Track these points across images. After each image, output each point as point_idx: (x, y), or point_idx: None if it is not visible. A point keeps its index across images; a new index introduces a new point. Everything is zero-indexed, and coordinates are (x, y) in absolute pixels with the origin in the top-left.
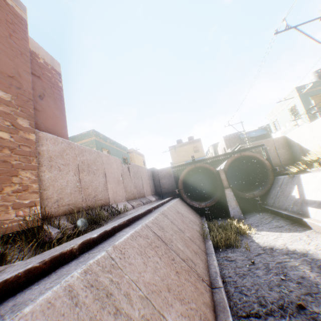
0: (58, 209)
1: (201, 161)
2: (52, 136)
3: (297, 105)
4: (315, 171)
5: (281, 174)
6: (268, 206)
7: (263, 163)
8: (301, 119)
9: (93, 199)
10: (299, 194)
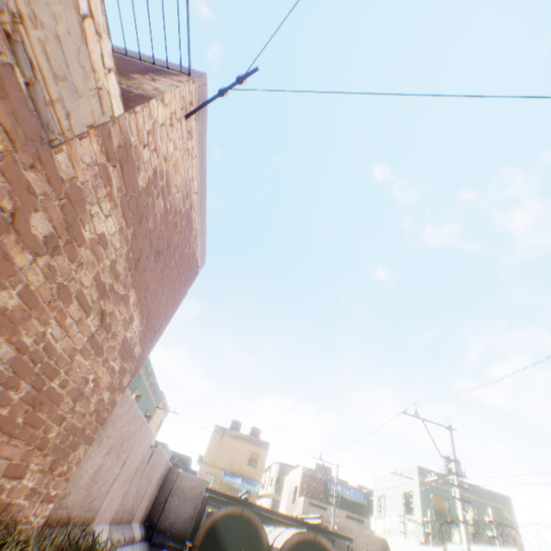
0: (56, 512)
1: (255, 507)
2: (128, 393)
3: (415, 495)
4: None
5: None
6: None
7: None
8: (414, 521)
9: (87, 505)
10: None
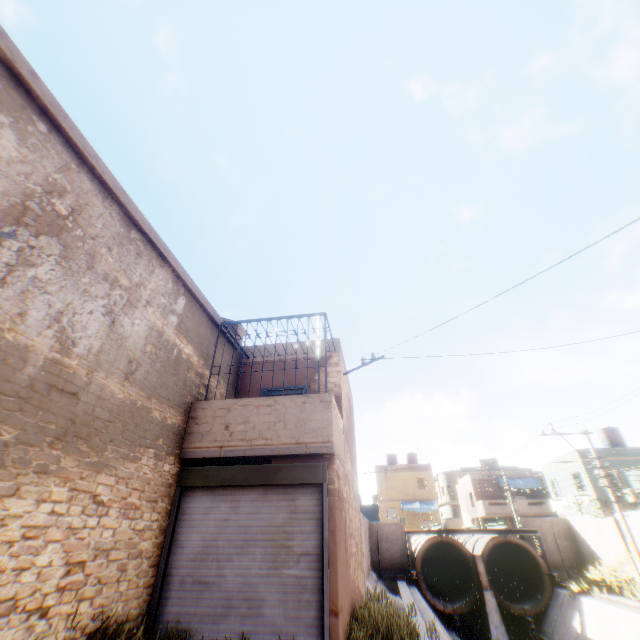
0: None
1: (449, 532)
2: None
3: (581, 475)
4: (598, 596)
5: (561, 584)
6: (544, 635)
7: (536, 560)
8: (588, 496)
9: None
10: (580, 626)
